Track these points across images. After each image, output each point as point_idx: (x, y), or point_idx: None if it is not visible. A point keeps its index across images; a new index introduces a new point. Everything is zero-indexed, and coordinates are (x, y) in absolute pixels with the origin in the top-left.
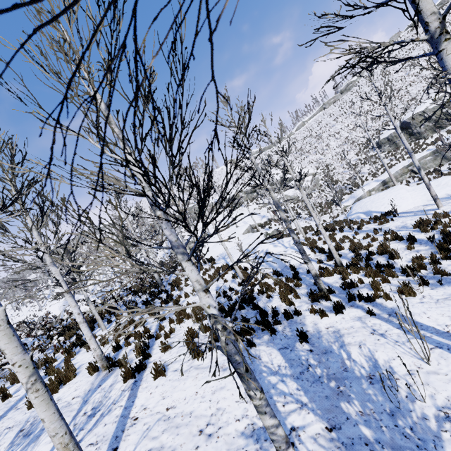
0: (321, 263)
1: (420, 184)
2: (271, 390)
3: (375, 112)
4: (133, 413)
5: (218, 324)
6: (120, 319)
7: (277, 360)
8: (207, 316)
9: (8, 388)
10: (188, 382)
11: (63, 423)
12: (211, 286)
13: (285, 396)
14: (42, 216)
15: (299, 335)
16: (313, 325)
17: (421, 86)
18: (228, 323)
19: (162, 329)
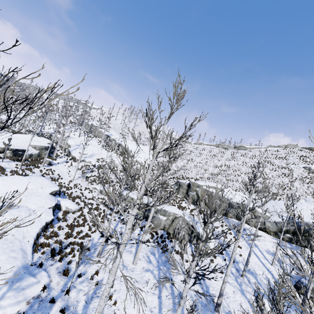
0: None
1: (54, 196)
2: None
3: (217, 170)
4: None
5: None
6: None
7: None
8: None
9: None
10: None
11: None
12: None
13: None
14: None
15: None
16: None
17: (246, 179)
18: None
19: None
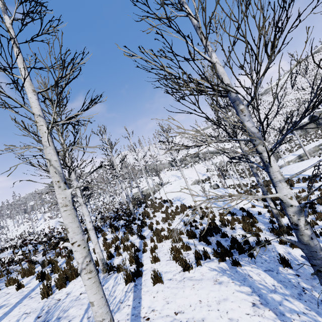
0: (267, 208)
1: None
2: (279, 307)
3: (288, 108)
4: (143, 313)
5: (302, 216)
6: (105, 236)
7: (269, 280)
8: (285, 208)
9: (20, 280)
10: (187, 291)
11: (108, 309)
12: (176, 218)
13: (299, 314)
14: (74, 143)
15: (281, 259)
16: (287, 253)
17: None
18: (203, 245)
19: (145, 245)
